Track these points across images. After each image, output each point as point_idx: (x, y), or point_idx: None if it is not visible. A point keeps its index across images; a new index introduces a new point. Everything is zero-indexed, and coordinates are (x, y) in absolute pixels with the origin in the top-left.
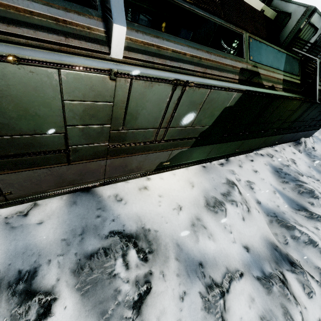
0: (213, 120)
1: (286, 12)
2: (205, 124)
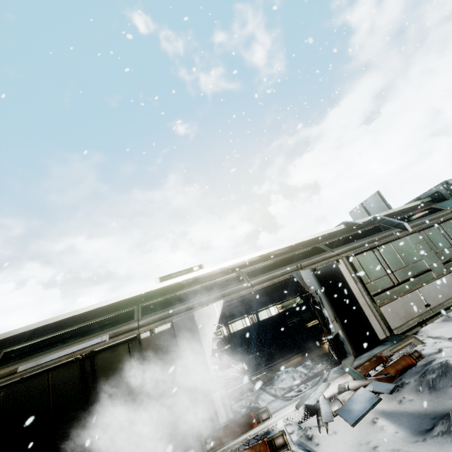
0: None
1: (433, 193)
2: None
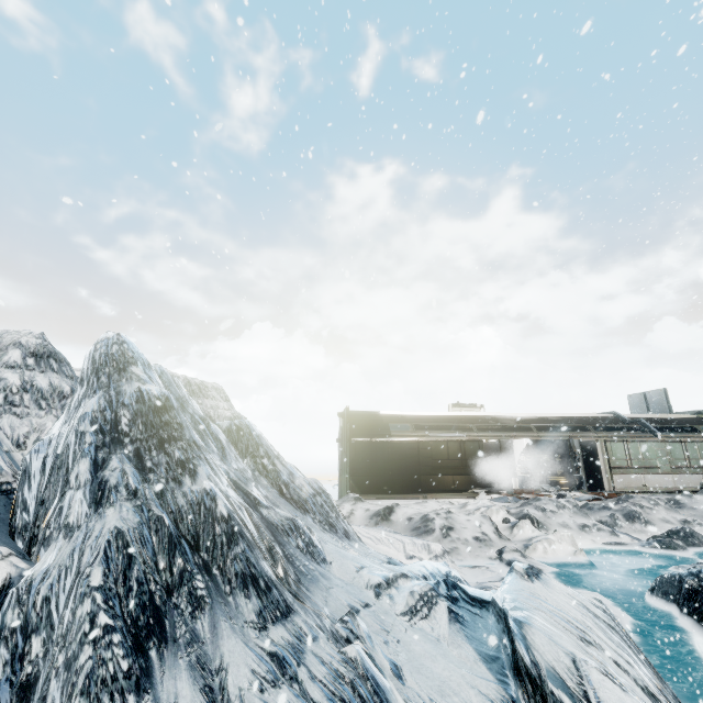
0: None
1: None
2: None
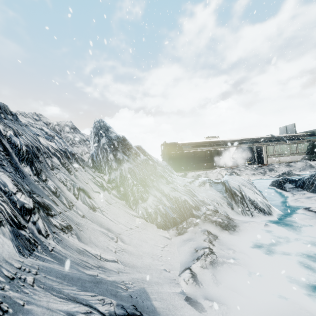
0: (306, 148)
1: (312, 131)
2: (305, 149)
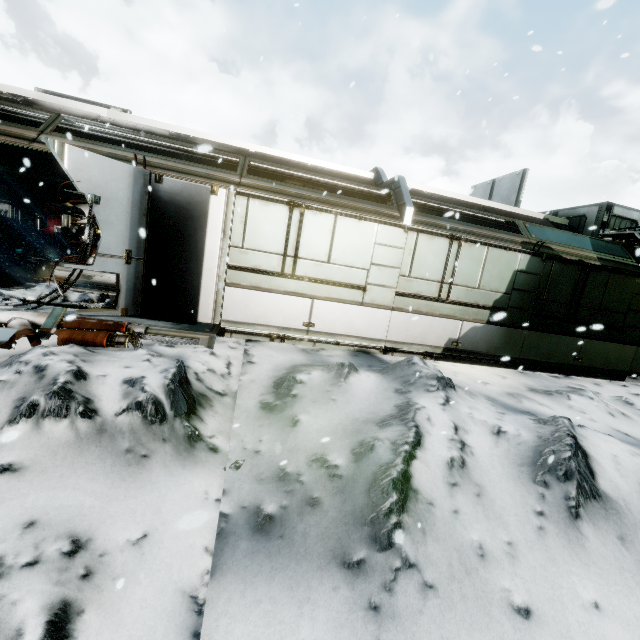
0: (505, 285)
1: (578, 216)
2: (496, 289)
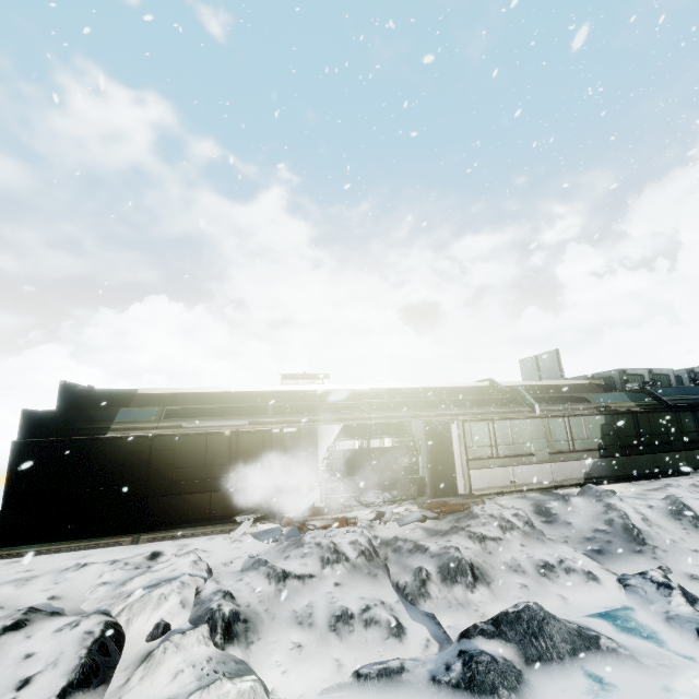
0: (599, 434)
1: (608, 377)
2: (595, 437)
